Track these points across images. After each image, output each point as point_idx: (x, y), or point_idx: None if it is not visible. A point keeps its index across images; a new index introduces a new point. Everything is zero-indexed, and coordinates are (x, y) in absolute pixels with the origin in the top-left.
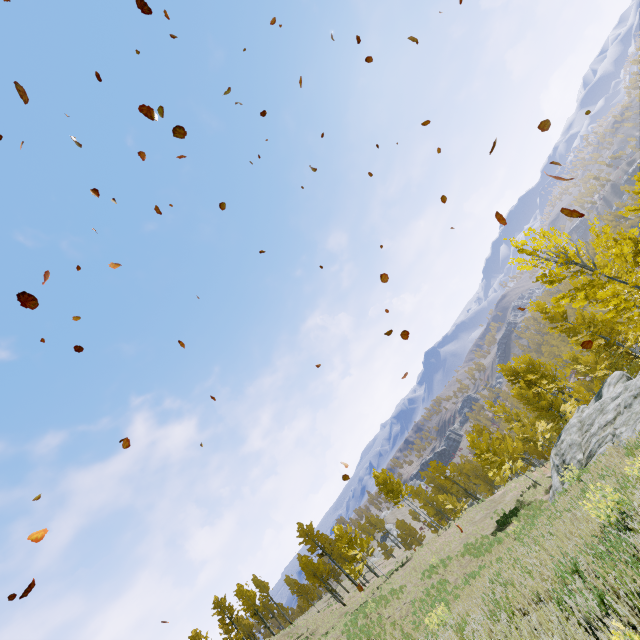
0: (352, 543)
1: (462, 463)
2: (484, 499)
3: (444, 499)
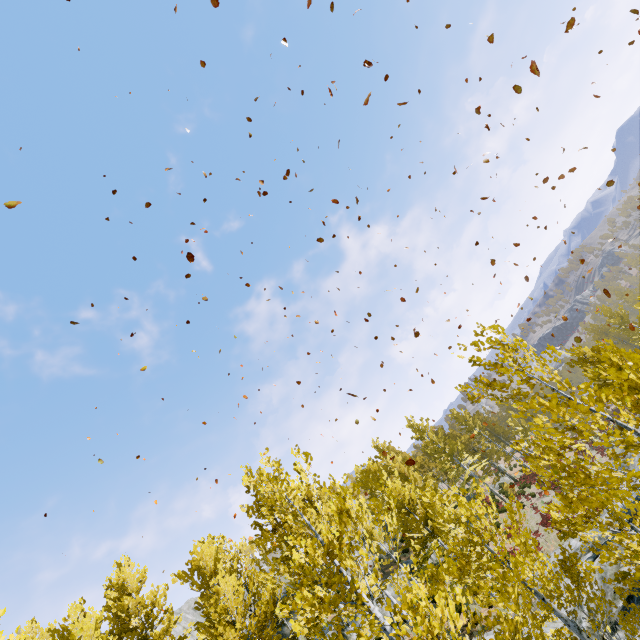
0: None
1: None
2: None
3: None
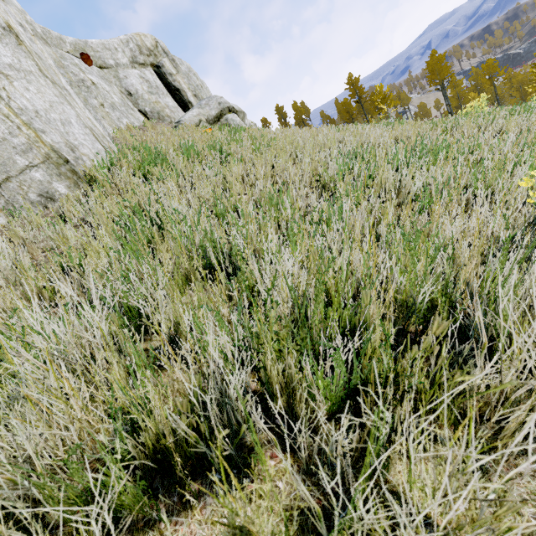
0: (384, 100)
1: (518, 73)
2: (504, 107)
3: (473, 97)
